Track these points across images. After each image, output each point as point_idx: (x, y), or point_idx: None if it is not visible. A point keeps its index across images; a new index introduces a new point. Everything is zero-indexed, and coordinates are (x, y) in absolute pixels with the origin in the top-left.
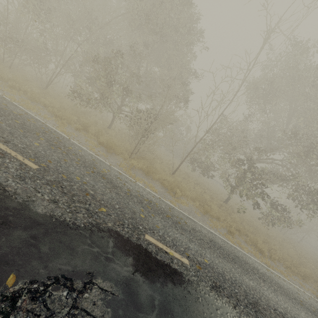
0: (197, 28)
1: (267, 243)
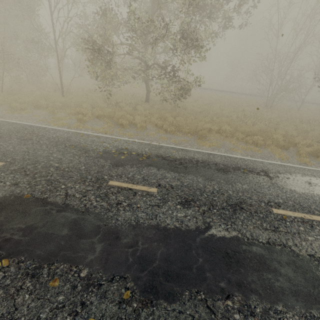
0: None
1: (163, 117)
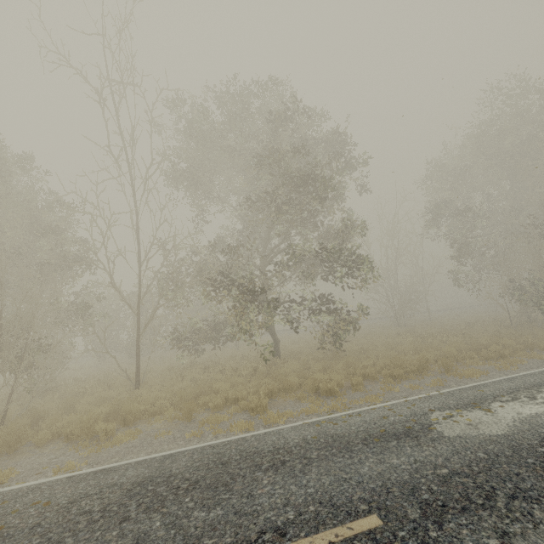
0: (17, 155)
1: (351, 366)
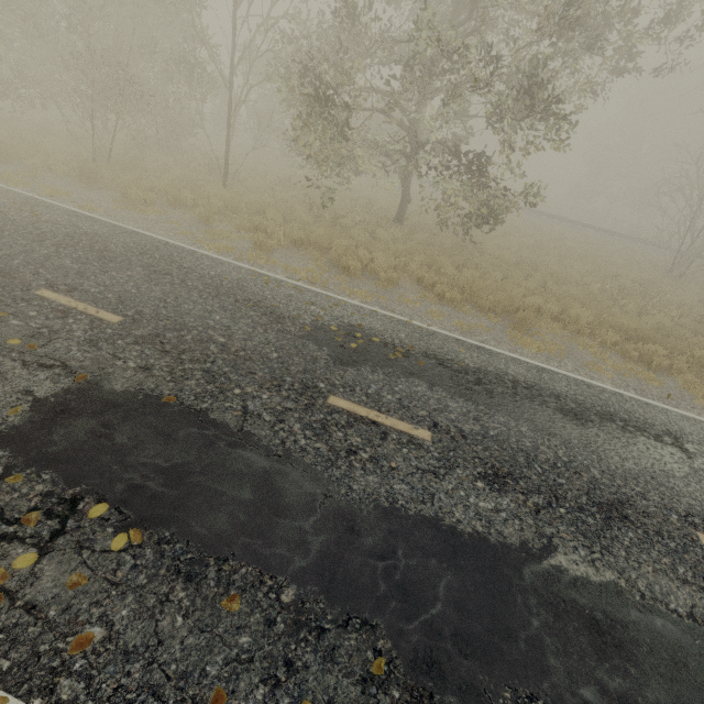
0: None
1: (434, 266)
